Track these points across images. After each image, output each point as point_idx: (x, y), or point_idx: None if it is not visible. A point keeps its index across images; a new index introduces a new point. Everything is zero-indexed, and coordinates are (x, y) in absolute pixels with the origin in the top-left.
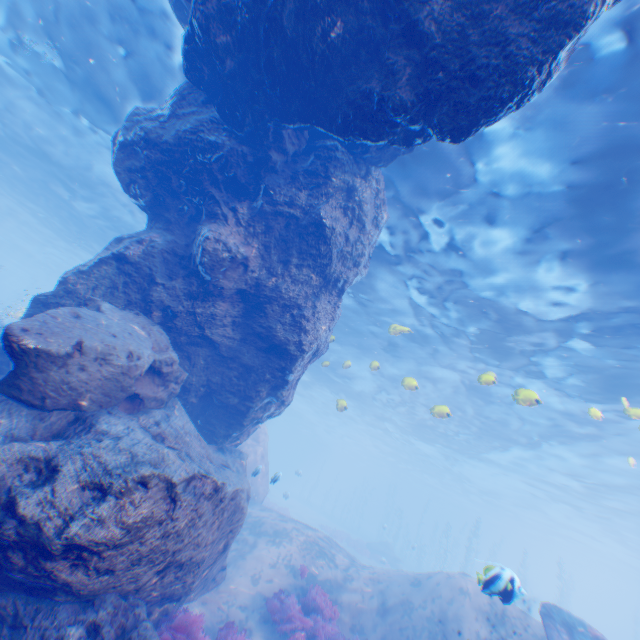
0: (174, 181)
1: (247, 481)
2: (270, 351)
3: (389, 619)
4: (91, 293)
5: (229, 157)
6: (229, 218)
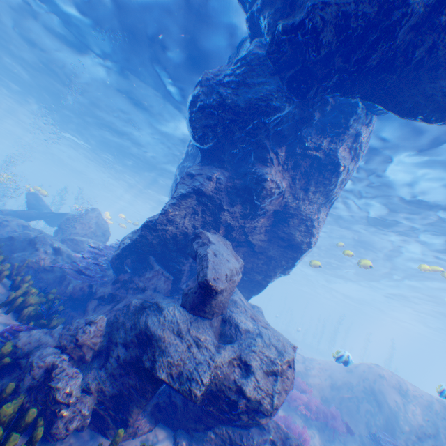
0: (235, 133)
1: None
2: (288, 249)
3: (340, 393)
4: (181, 219)
5: (283, 117)
6: (273, 161)
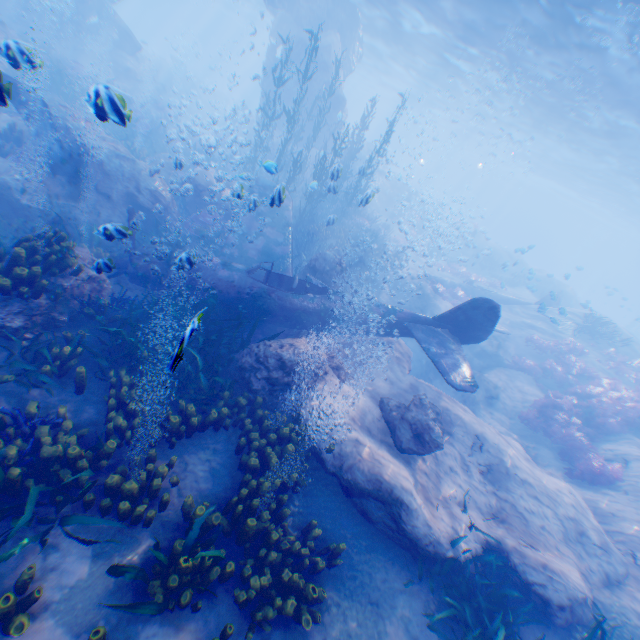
0: None
1: None
2: None
3: None
4: None
5: None
6: None
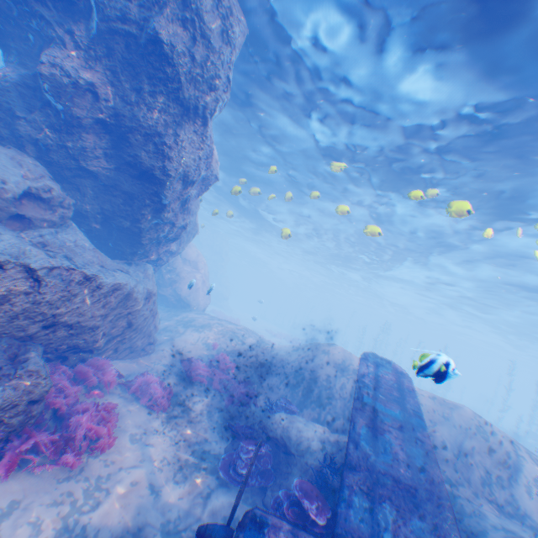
0: (1, 2)
1: (151, 285)
2: (144, 179)
3: (271, 370)
4: None
5: None
6: (67, 42)
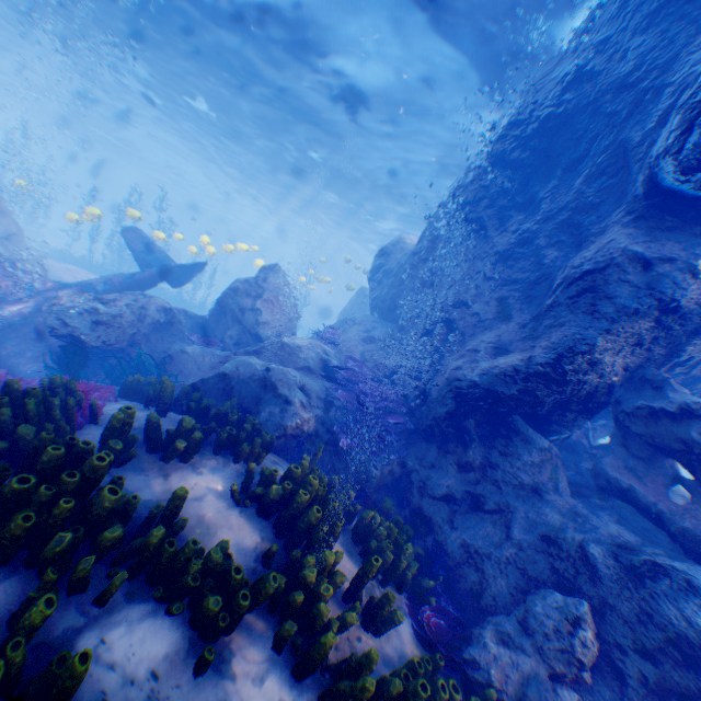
0: None
1: None
2: None
3: None
4: (612, 360)
5: None
6: None
